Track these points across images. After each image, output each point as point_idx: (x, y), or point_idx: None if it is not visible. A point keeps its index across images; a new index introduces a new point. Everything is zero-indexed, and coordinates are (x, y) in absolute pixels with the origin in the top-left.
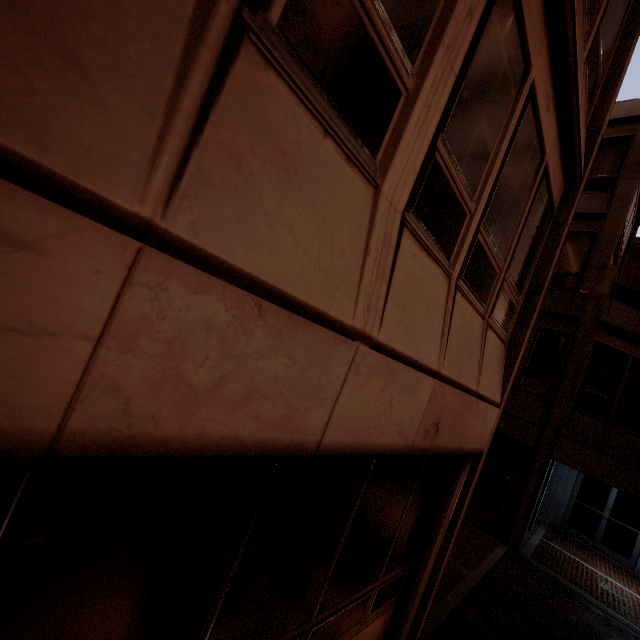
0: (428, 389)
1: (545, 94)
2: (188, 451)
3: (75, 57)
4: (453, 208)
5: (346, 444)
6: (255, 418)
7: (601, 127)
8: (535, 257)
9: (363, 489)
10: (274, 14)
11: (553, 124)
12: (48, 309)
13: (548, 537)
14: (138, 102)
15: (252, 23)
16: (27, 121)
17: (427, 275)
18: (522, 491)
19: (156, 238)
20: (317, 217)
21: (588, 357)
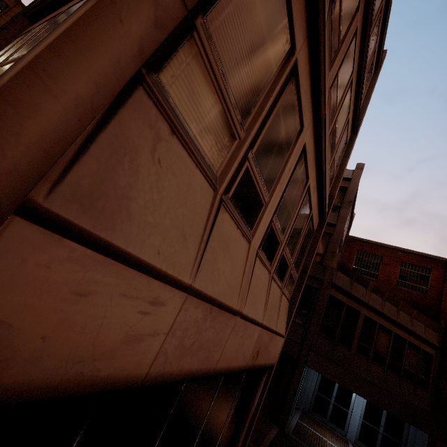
0: (257, 333)
1: (313, 187)
2: (176, 378)
3: (185, 235)
4: (275, 242)
5: (224, 367)
6: (198, 359)
7: (334, 196)
8: (305, 255)
9: (217, 392)
10: (231, 193)
11: (316, 197)
12: (160, 325)
13: (301, 419)
14: (195, 242)
15: (224, 198)
16: (172, 262)
17: (262, 275)
18: (289, 387)
19: (191, 291)
20: (231, 264)
21: (326, 303)
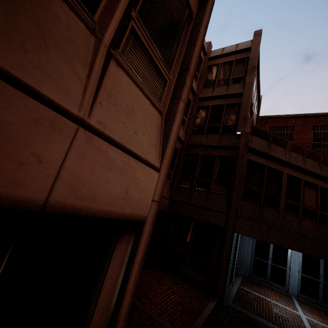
0: None
1: None
2: None
3: None
4: None
5: None
6: None
7: None
8: (180, 43)
9: None
10: None
11: None
12: None
13: (242, 284)
14: None
15: None
16: None
17: None
18: (221, 258)
19: None
20: None
21: (245, 168)
